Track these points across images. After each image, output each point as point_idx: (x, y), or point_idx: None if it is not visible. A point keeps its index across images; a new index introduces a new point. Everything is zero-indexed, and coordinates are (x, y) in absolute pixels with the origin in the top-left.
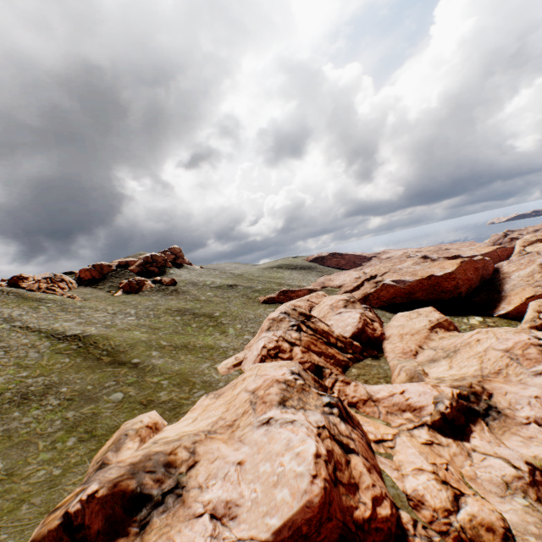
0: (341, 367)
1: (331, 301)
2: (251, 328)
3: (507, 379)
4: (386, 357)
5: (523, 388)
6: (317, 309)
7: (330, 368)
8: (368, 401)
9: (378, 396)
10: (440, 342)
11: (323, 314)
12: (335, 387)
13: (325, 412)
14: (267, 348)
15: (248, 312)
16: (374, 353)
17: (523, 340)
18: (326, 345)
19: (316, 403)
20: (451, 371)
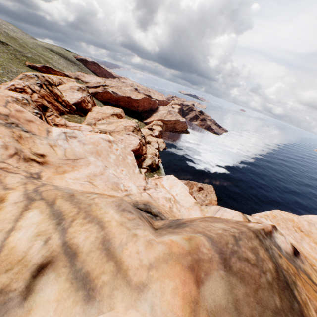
0: (60, 113)
1: (72, 84)
2: (12, 76)
3: (119, 134)
4: (86, 118)
5: (121, 137)
6: (63, 86)
7: (53, 110)
8: (64, 126)
9: (70, 125)
10: (112, 120)
11: (65, 89)
12: (51, 117)
13: (33, 114)
14: (15, 86)
15: (12, 66)
16: (82, 115)
17: (132, 125)
18: (55, 101)
19: (30, 110)
20: (105, 128)
